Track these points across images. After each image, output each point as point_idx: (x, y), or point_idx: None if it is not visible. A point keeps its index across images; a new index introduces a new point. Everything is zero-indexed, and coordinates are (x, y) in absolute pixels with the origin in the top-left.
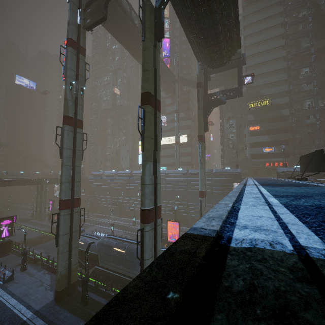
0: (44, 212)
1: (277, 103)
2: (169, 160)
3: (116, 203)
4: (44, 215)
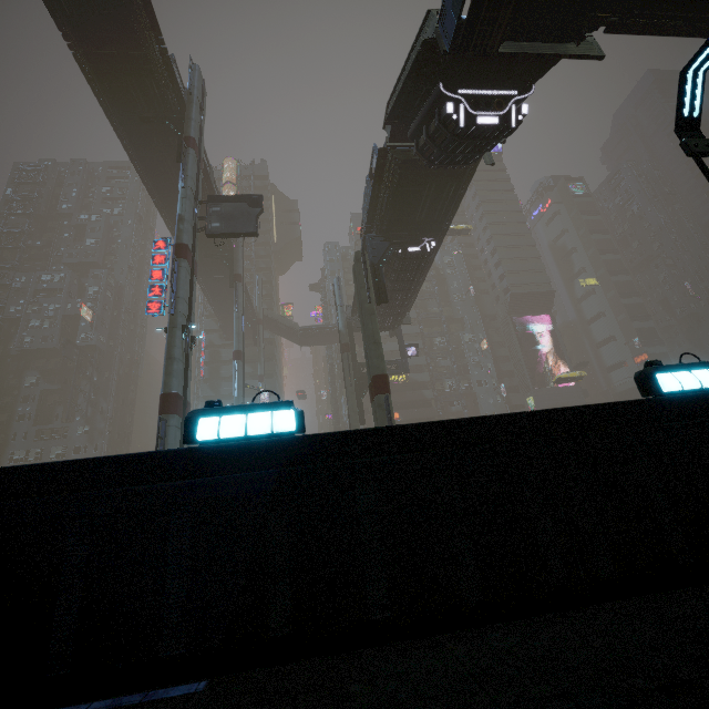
0: None
1: (416, 380)
2: None
3: None
4: None
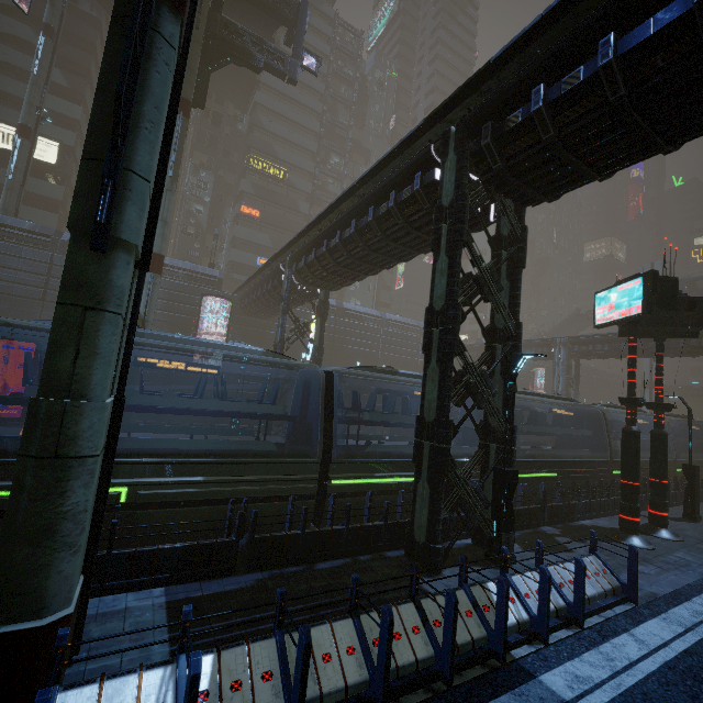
0: None
1: (295, 185)
2: None
3: None
4: None
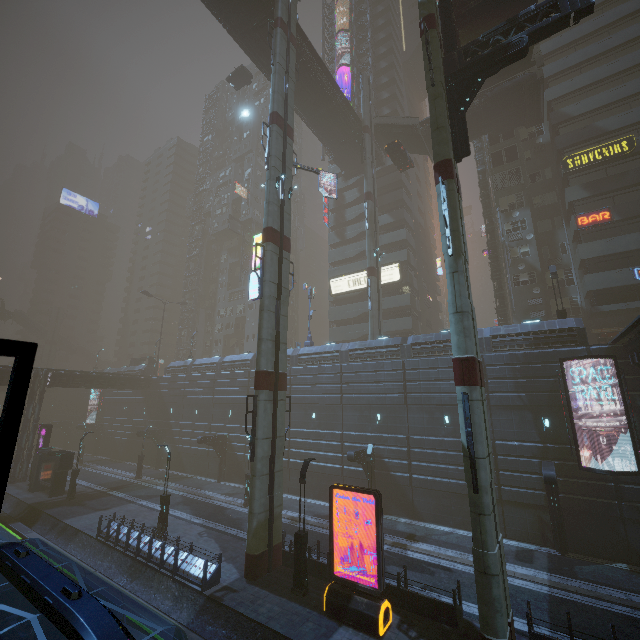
0: (27, 458)
1: None
2: (356, 329)
3: (208, 440)
4: (25, 466)
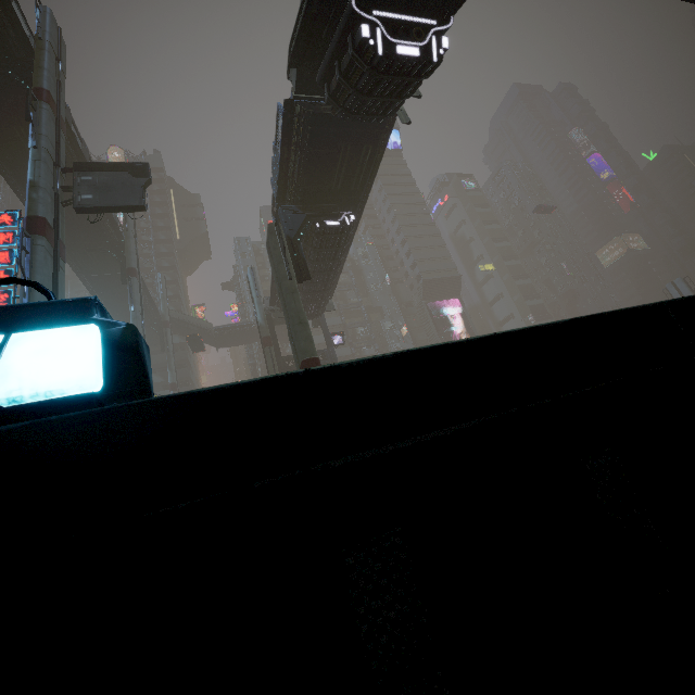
0: None
1: None
2: None
3: None
4: None
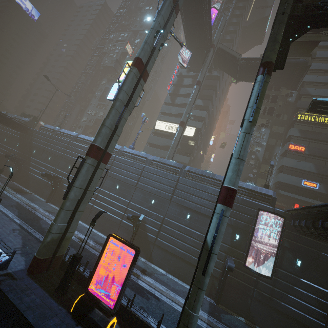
0: None
1: None
2: (159, 152)
3: (49, 176)
4: None
